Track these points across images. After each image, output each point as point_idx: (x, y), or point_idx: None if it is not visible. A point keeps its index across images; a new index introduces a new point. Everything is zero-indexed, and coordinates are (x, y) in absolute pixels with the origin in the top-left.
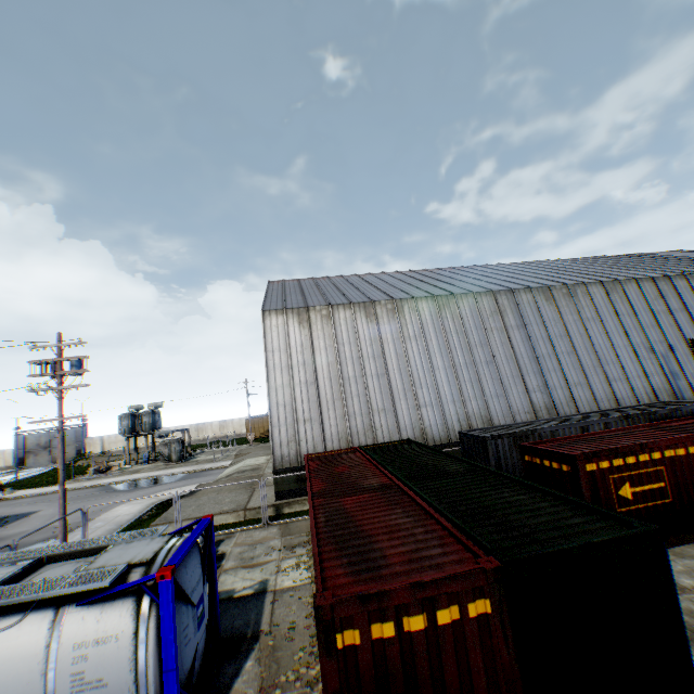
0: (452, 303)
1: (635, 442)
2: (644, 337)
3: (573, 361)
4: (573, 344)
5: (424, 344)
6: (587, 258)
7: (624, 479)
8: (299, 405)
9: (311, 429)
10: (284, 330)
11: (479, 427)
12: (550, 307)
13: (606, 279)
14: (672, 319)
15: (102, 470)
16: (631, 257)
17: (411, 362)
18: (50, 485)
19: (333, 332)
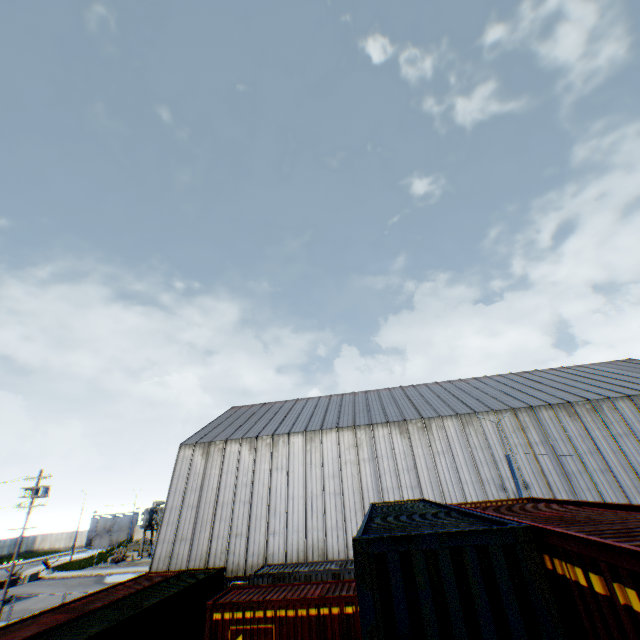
0: (318, 437)
1: (258, 598)
2: (497, 473)
3: (416, 496)
4: (418, 478)
5: (286, 474)
6: (512, 374)
7: (240, 630)
8: (181, 524)
9: (183, 547)
10: (190, 460)
11: (314, 559)
12: (403, 440)
13: (468, 411)
14: (532, 453)
15: (118, 558)
16: (556, 372)
17: (272, 491)
18: (79, 568)
19: (222, 462)
